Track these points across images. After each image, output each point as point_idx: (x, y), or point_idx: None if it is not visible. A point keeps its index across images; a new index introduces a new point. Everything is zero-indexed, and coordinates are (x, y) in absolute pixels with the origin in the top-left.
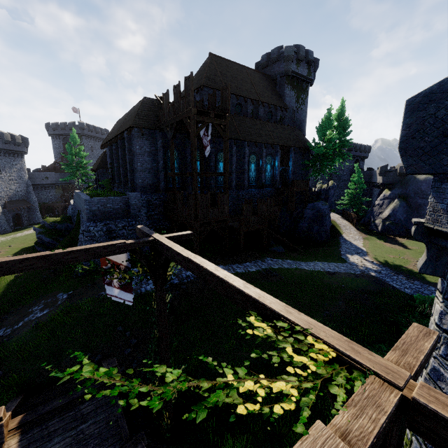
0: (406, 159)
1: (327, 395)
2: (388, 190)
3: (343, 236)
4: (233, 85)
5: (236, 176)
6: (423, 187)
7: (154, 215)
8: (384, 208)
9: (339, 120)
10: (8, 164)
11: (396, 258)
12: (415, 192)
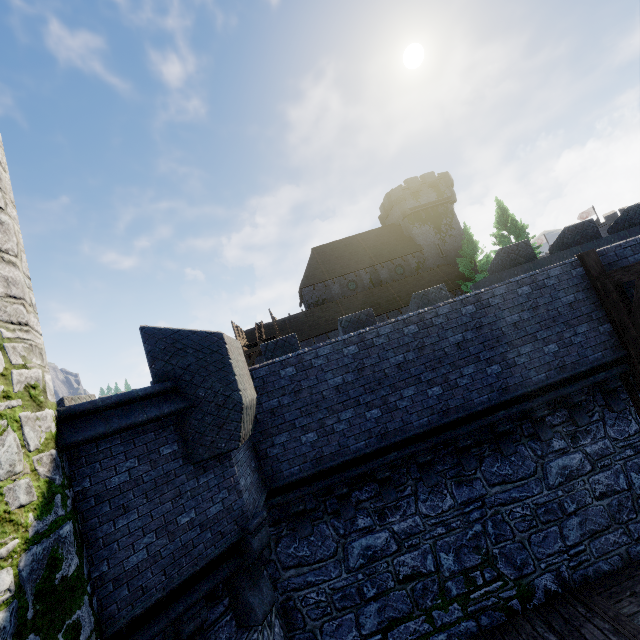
0: None
1: None
2: None
3: None
4: (338, 267)
5: None
6: None
7: None
8: None
9: (503, 226)
10: None
11: None
12: None
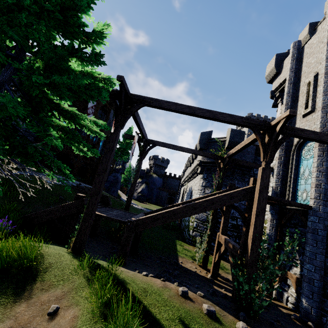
0: (200, 144)
1: (217, 164)
2: (141, 179)
3: (122, 198)
4: None
5: None
6: (154, 180)
7: None
8: (138, 187)
9: None
10: None
11: (149, 207)
12: (151, 182)
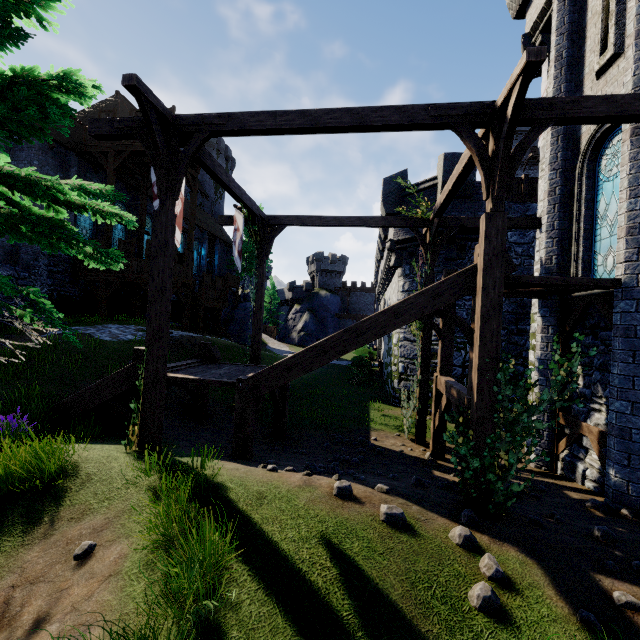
0: (385, 206)
1: (417, 236)
2: (299, 305)
3: (269, 346)
4: None
5: None
6: (324, 302)
7: (56, 273)
8: (297, 321)
9: None
10: None
11: None
12: (320, 306)
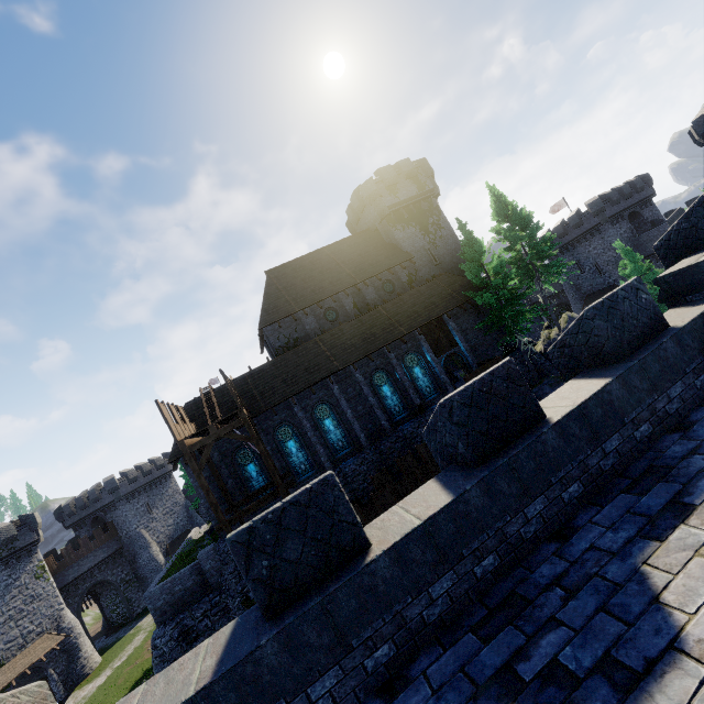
0: None
1: None
2: None
3: None
4: (307, 293)
5: (363, 423)
6: None
7: None
8: None
9: (507, 217)
10: (157, 496)
11: None
12: None
